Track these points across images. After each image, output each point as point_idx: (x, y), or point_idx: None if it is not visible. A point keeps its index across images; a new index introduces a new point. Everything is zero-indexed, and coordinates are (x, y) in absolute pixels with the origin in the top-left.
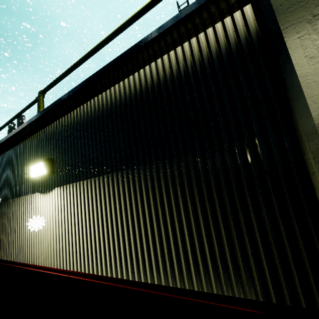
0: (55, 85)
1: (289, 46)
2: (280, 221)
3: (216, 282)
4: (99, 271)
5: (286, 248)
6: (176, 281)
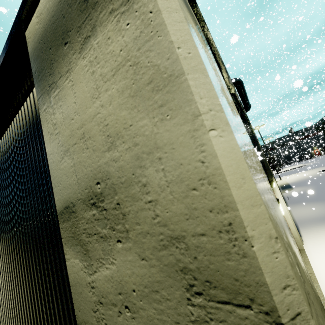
0: None
1: (41, 119)
2: None
3: None
4: None
5: None
6: None
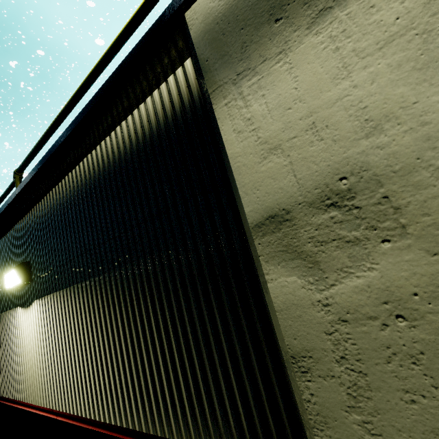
0: (30, 162)
1: (218, 116)
2: (251, 347)
3: (194, 429)
4: (83, 412)
5: (260, 385)
6: (156, 428)
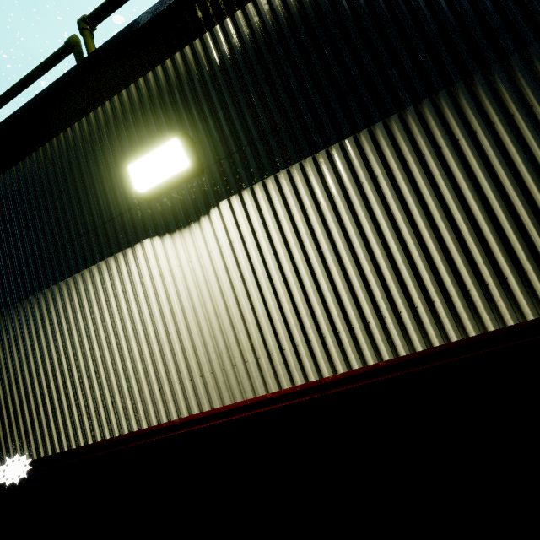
0: None
1: None
2: None
3: None
4: (452, 333)
5: None
6: None
